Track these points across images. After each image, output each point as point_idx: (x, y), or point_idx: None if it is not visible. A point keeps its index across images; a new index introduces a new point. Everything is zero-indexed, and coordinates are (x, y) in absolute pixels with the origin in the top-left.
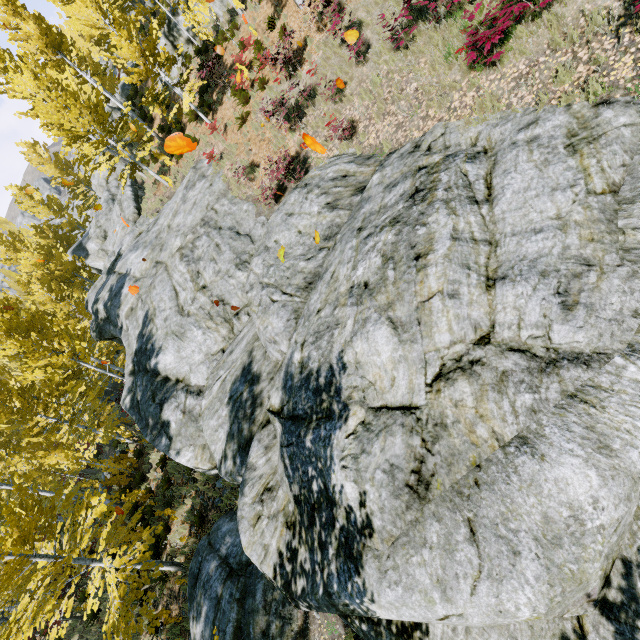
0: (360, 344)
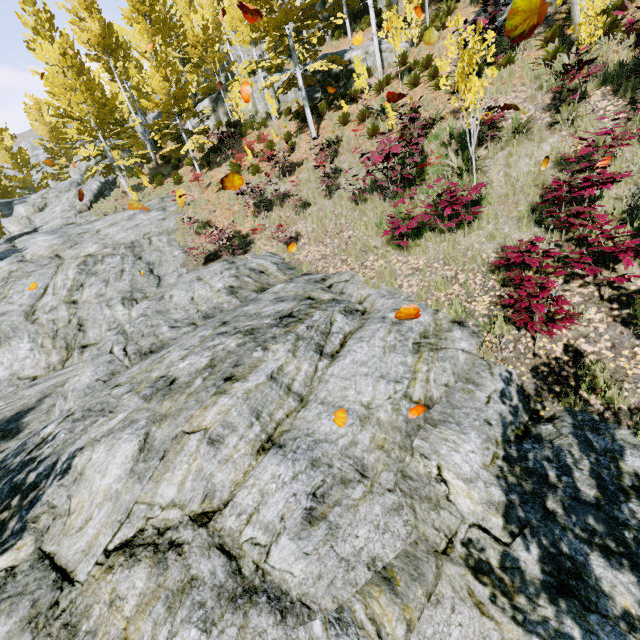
0: (102, 450)
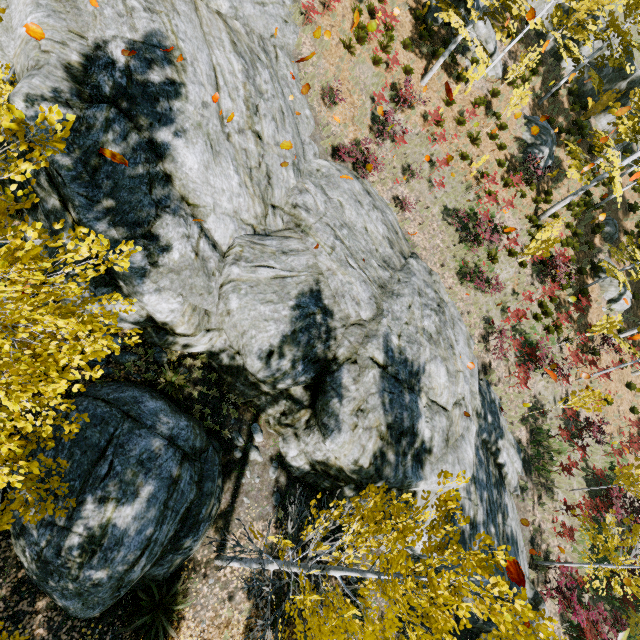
0: (434, 367)
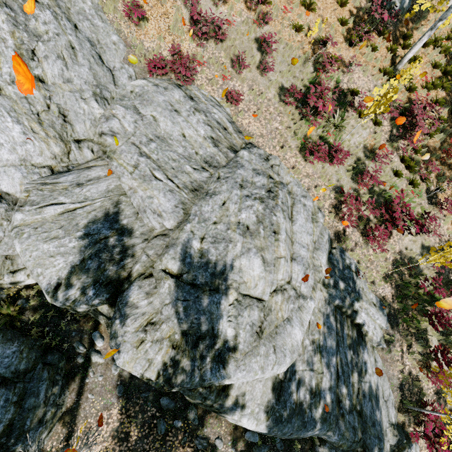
0: (245, 261)
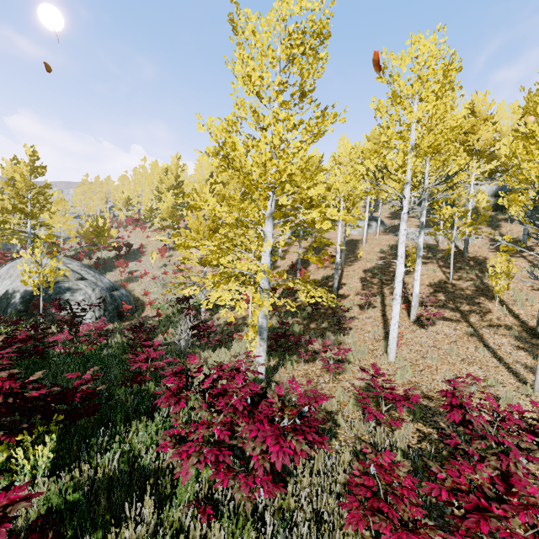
0: None
